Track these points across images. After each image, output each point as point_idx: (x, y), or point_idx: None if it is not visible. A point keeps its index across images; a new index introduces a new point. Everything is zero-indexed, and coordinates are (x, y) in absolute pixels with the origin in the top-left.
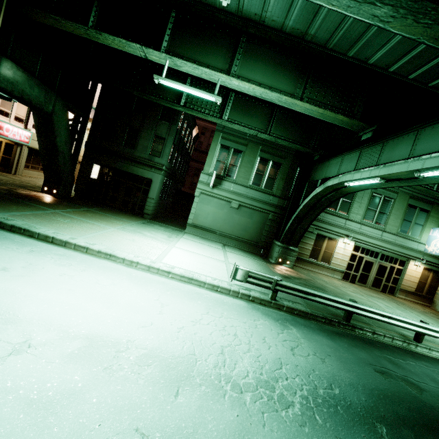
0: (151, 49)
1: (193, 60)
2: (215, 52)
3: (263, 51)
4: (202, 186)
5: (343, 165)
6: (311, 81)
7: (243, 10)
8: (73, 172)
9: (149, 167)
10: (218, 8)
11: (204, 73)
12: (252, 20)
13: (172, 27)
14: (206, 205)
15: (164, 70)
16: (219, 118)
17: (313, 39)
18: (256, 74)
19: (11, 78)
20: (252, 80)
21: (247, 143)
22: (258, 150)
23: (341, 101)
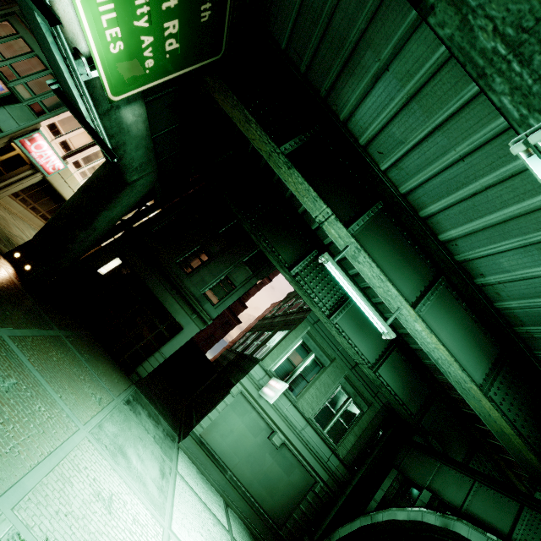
0: (341, 224)
1: (379, 266)
2: (406, 274)
3: (458, 309)
4: (249, 383)
5: (477, 499)
6: (500, 379)
7: (470, 261)
8: (81, 255)
9: (191, 309)
10: (438, 238)
11: (383, 289)
12: (470, 274)
13: (371, 216)
14: (236, 414)
15: (339, 255)
16: (326, 315)
17: (529, 340)
18: (442, 330)
19: (126, 123)
20: (436, 335)
21: (334, 357)
22: (342, 375)
23: (527, 428)
